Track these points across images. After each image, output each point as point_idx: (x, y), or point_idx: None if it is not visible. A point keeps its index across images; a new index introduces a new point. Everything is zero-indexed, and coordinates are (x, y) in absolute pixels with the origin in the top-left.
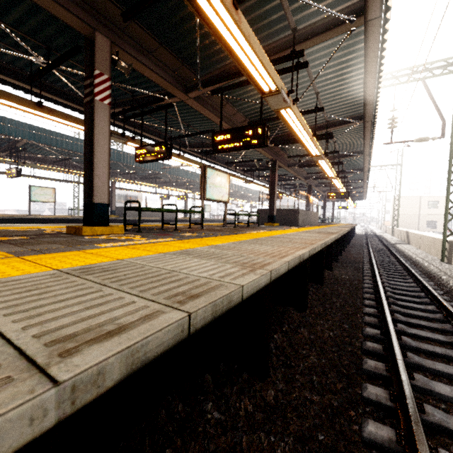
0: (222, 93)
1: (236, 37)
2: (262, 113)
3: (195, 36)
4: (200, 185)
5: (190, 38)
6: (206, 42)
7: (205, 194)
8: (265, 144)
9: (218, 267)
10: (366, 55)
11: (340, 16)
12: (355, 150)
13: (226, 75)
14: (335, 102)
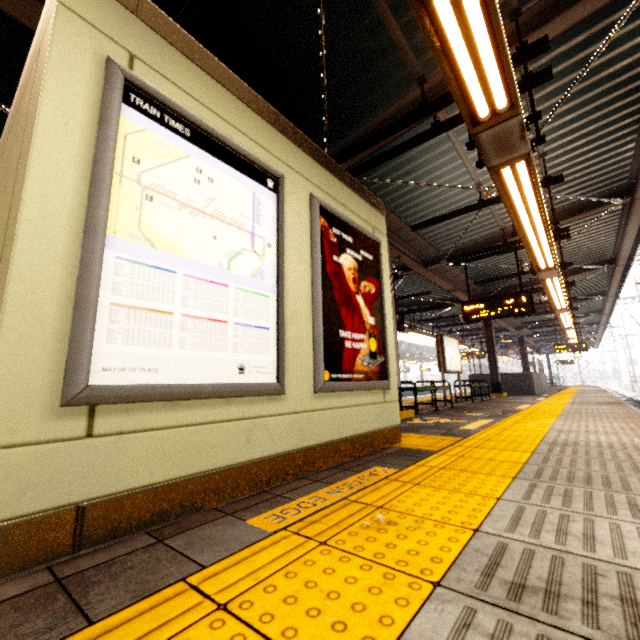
0: (465, 263)
1: (542, 244)
2: (488, 270)
3: (453, 225)
4: (437, 356)
5: (447, 227)
6: (460, 228)
7: (445, 365)
8: (533, 312)
9: (639, 439)
10: (628, 219)
11: (607, 201)
12: (592, 291)
13: (477, 250)
14: (577, 252)
